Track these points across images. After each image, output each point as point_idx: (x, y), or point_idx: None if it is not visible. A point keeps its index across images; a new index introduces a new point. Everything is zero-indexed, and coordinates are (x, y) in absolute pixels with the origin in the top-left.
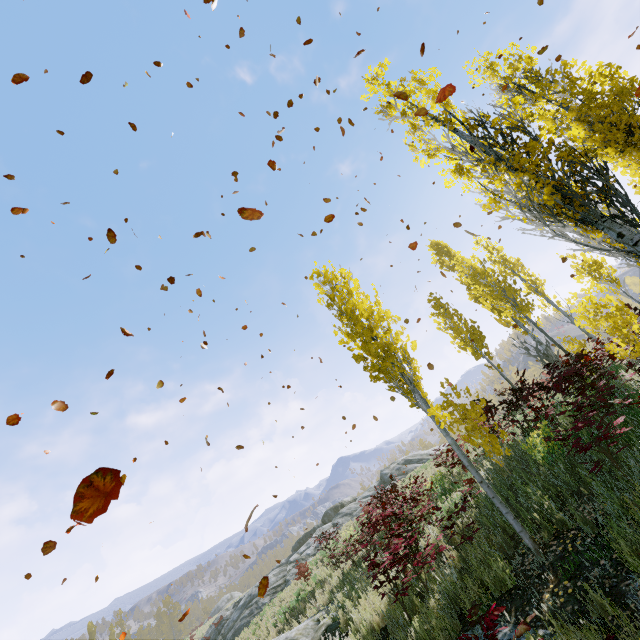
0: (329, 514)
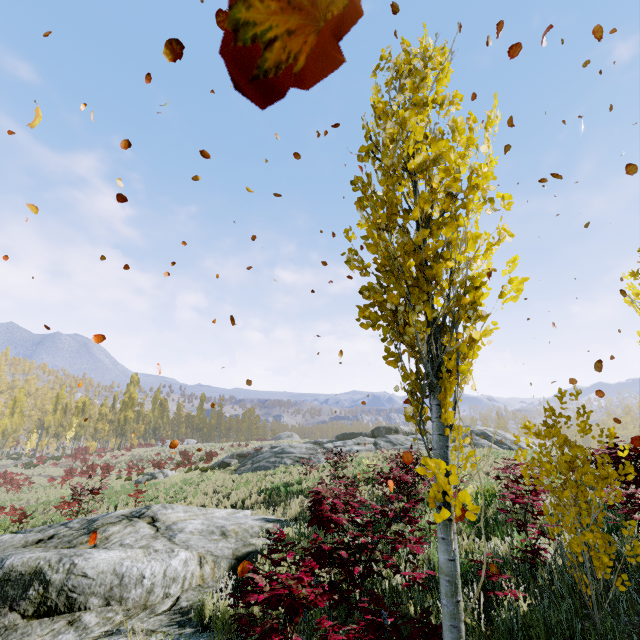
0: (380, 430)
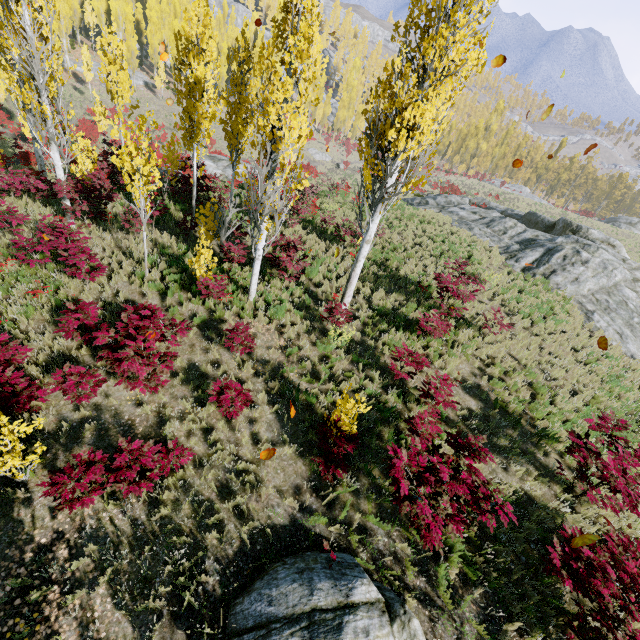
0: (558, 222)
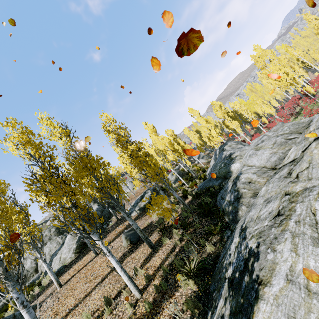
0: None
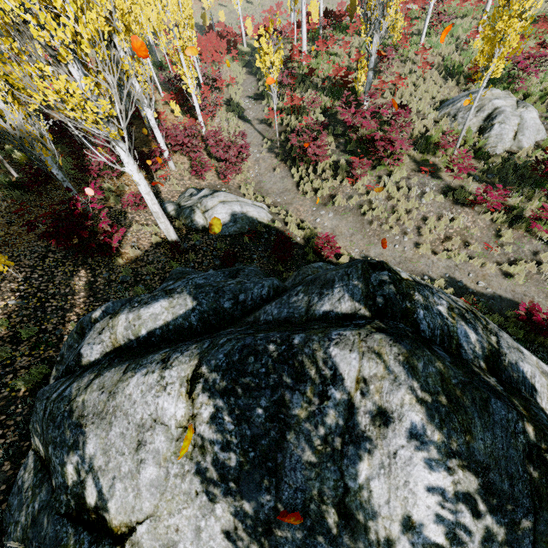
0: None
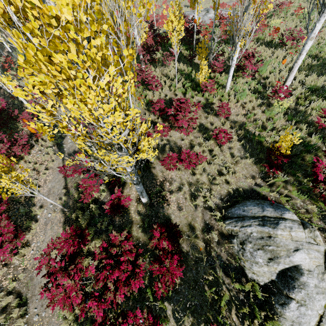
0: None
